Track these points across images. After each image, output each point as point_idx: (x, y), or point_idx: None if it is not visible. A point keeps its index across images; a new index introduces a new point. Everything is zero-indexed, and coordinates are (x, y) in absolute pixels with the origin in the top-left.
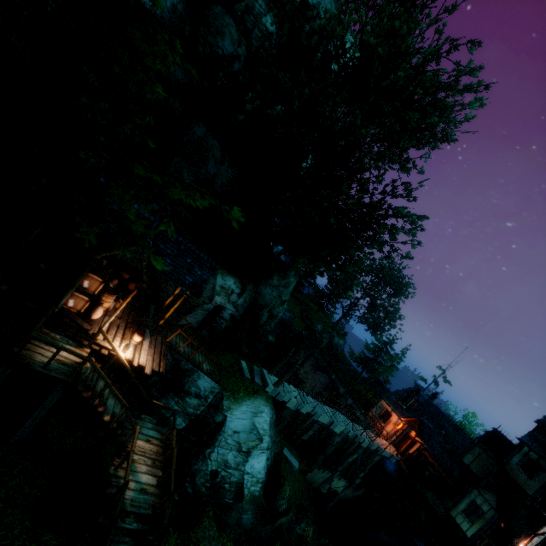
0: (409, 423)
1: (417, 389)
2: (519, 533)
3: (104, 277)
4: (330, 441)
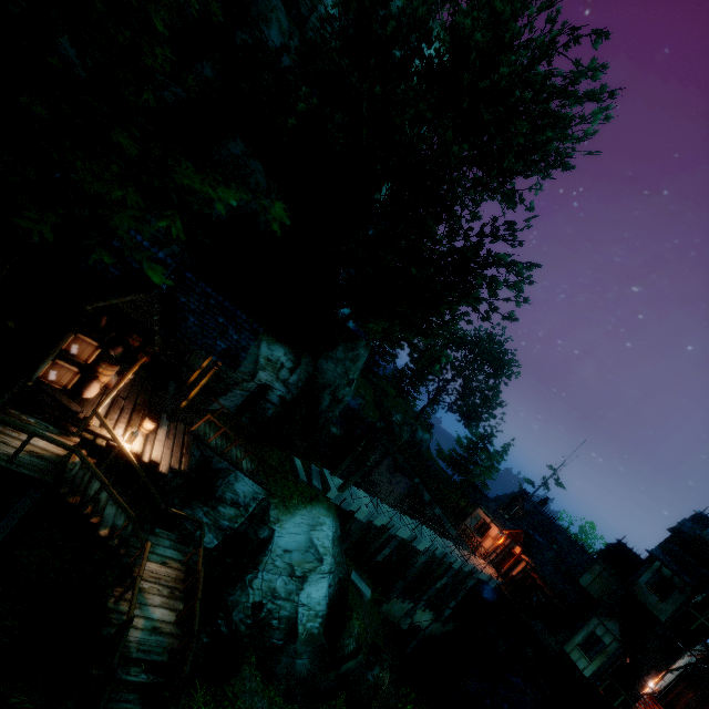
0: (512, 537)
1: (523, 493)
2: (649, 670)
3: (101, 341)
4: (412, 562)
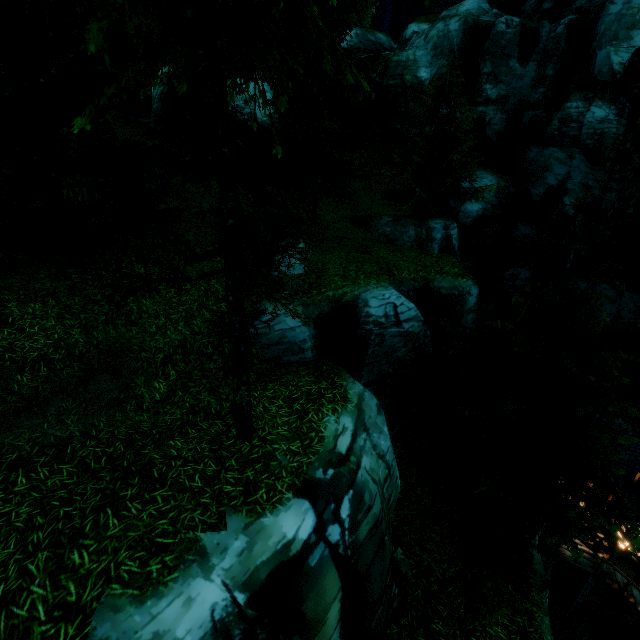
0: None
1: None
2: None
3: None
4: None
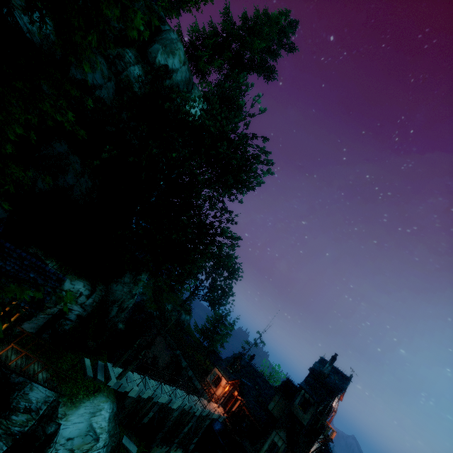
0: (233, 385)
1: (240, 355)
2: None
3: None
4: (169, 417)
